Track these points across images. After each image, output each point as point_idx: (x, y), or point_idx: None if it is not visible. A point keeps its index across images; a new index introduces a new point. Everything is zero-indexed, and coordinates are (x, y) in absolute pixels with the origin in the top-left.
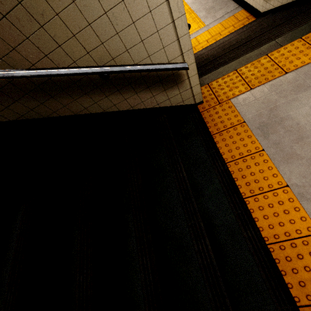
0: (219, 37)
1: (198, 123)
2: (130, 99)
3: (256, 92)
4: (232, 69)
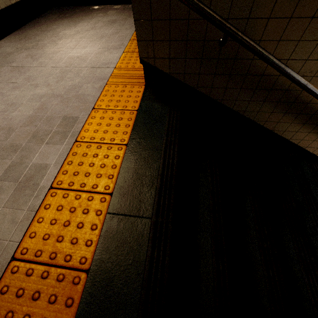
0: None
1: None
2: (316, 142)
3: None
4: None
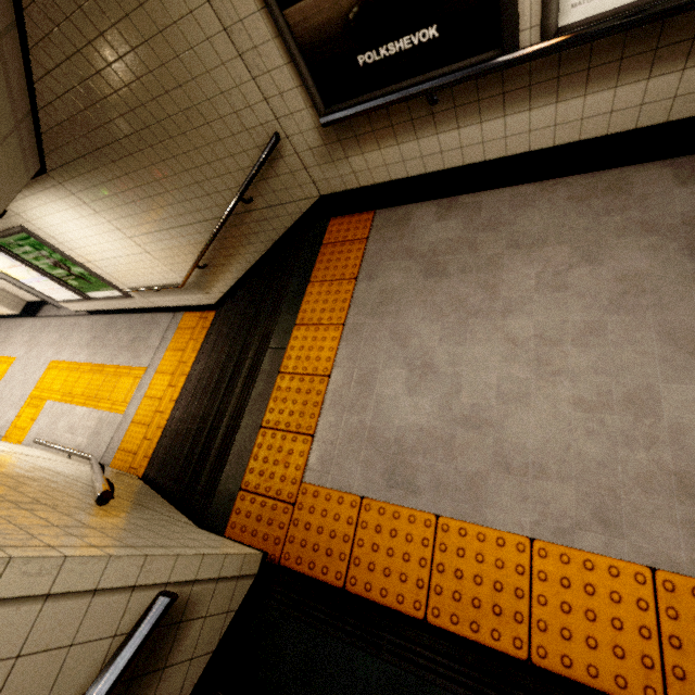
0: (185, 367)
1: (300, 604)
2: None
3: (324, 434)
4: (253, 430)
